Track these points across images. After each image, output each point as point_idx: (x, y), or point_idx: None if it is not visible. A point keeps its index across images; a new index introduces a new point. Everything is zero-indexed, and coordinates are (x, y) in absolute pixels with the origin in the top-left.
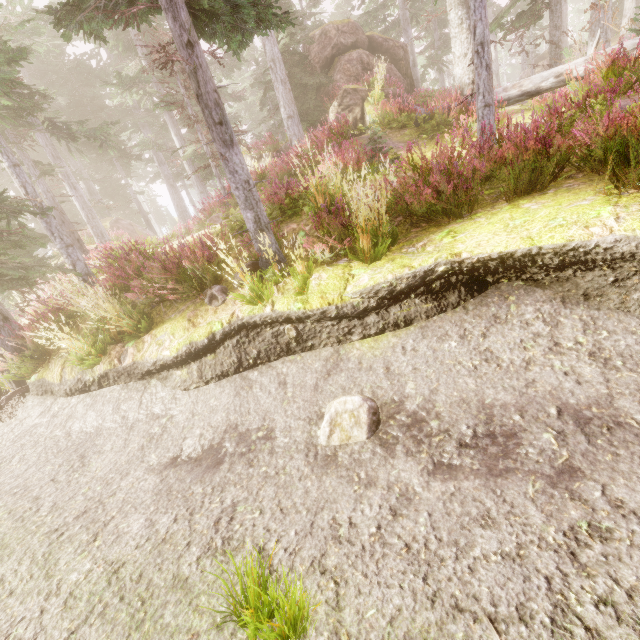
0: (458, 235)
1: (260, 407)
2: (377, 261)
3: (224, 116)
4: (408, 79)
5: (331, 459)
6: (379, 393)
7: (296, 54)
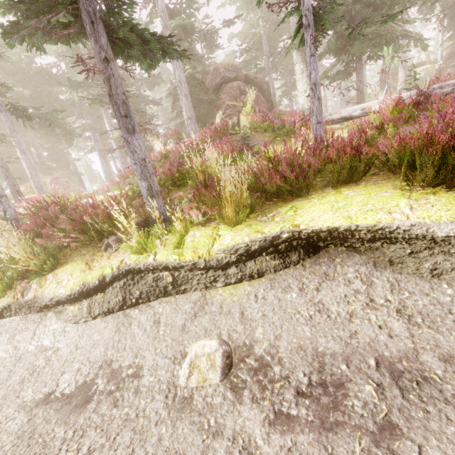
0: (298, 210)
1: (135, 344)
2: (238, 225)
3: (129, 111)
4: (270, 102)
5: (187, 402)
6: (234, 336)
7: (196, 79)
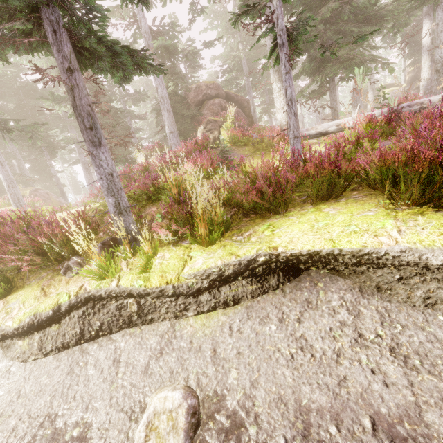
0: (276, 229)
1: (88, 390)
2: (212, 245)
3: (95, 123)
4: (250, 118)
5: None
6: (203, 381)
7: (178, 96)
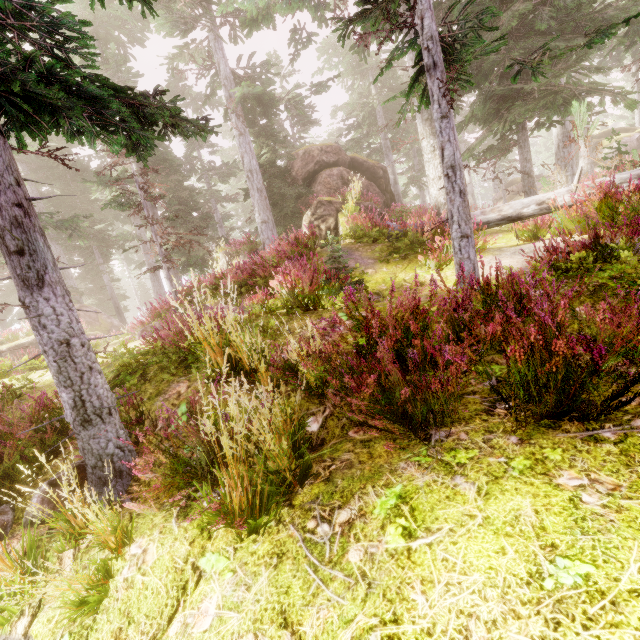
0: (417, 532)
1: None
2: (258, 536)
3: (30, 241)
4: (388, 194)
5: None
6: None
7: (276, 167)
